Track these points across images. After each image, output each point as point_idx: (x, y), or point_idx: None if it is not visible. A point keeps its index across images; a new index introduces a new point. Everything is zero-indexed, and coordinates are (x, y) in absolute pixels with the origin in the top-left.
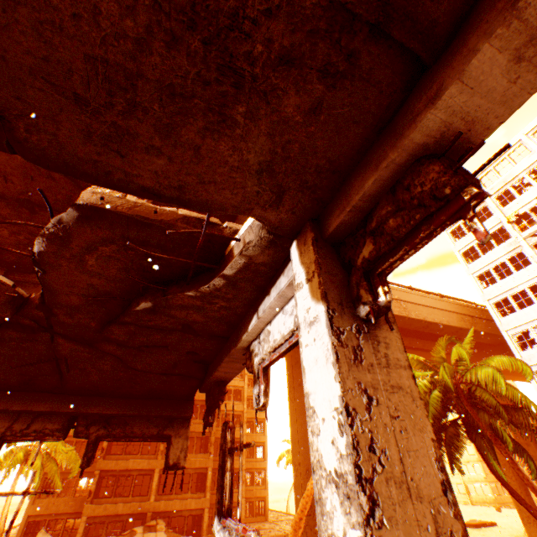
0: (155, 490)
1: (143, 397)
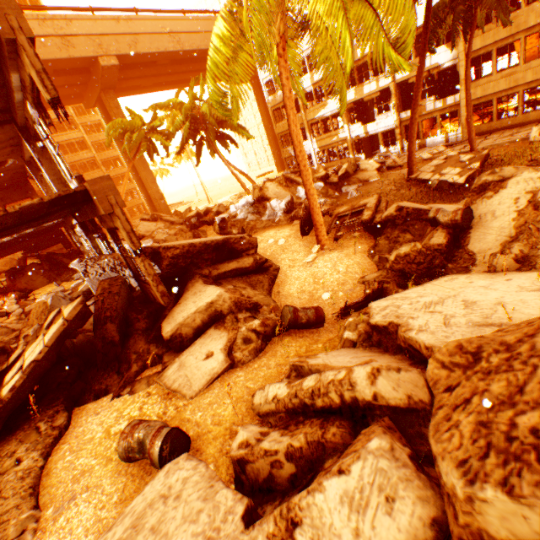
0: None
1: (9, 189)
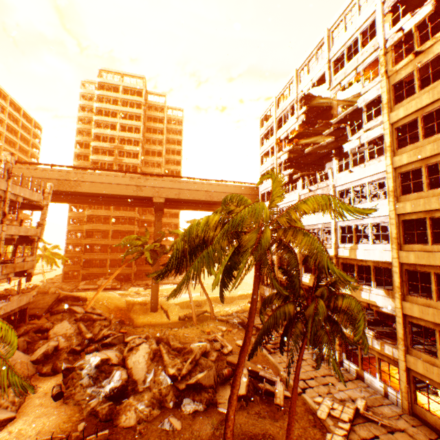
0: (109, 266)
1: None
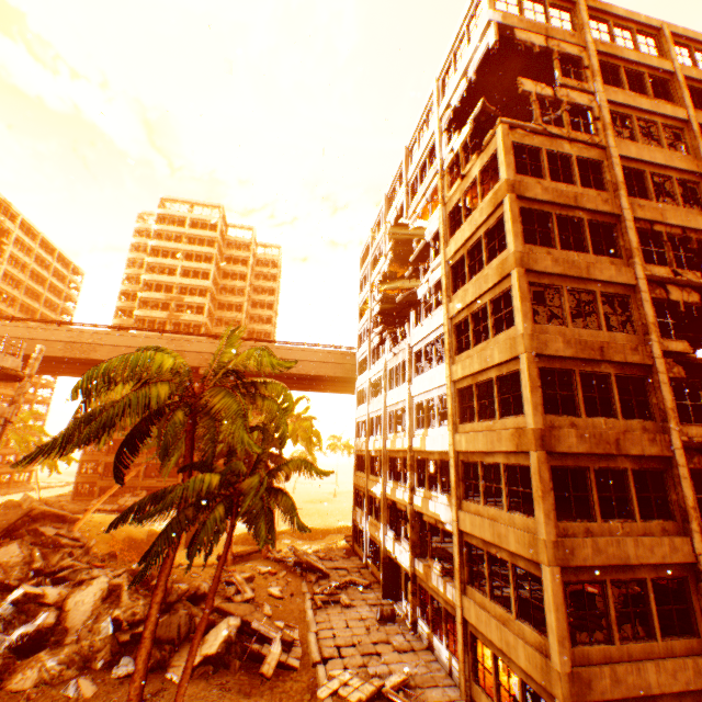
0: (143, 475)
1: None
